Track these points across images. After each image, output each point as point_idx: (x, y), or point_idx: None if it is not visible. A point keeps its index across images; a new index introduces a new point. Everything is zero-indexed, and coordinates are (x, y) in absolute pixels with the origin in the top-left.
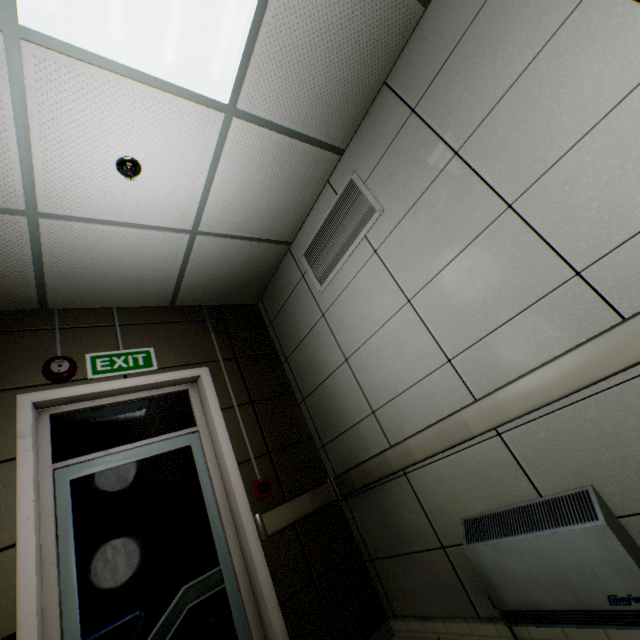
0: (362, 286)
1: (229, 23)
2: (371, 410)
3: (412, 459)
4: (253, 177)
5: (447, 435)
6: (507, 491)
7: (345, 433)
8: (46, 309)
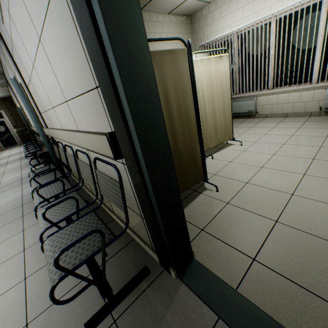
0: None
1: None
2: None
3: None
4: None
5: None
6: None
7: None
8: None
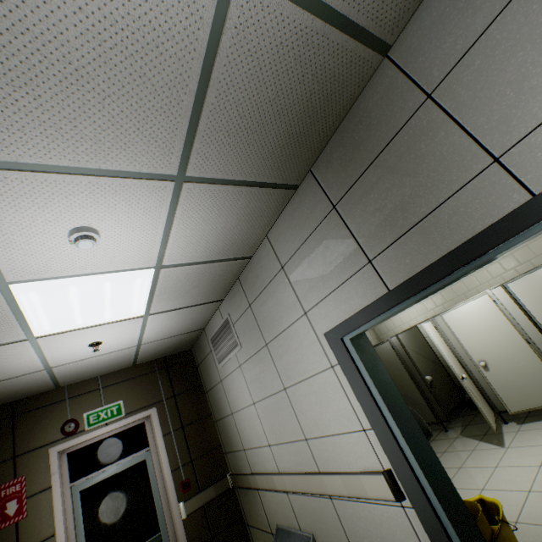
0: (236, 379)
1: (136, 301)
2: (243, 448)
3: (258, 486)
4: (168, 322)
5: (269, 483)
6: (291, 520)
7: (234, 452)
8: (60, 386)
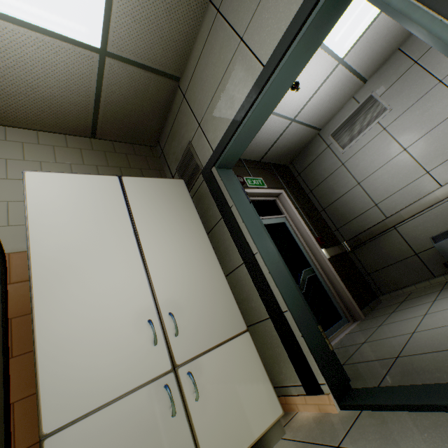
0: (373, 146)
1: (362, 25)
2: (374, 204)
3: (402, 219)
4: (329, 93)
5: (425, 204)
6: None
7: (354, 219)
8: None
